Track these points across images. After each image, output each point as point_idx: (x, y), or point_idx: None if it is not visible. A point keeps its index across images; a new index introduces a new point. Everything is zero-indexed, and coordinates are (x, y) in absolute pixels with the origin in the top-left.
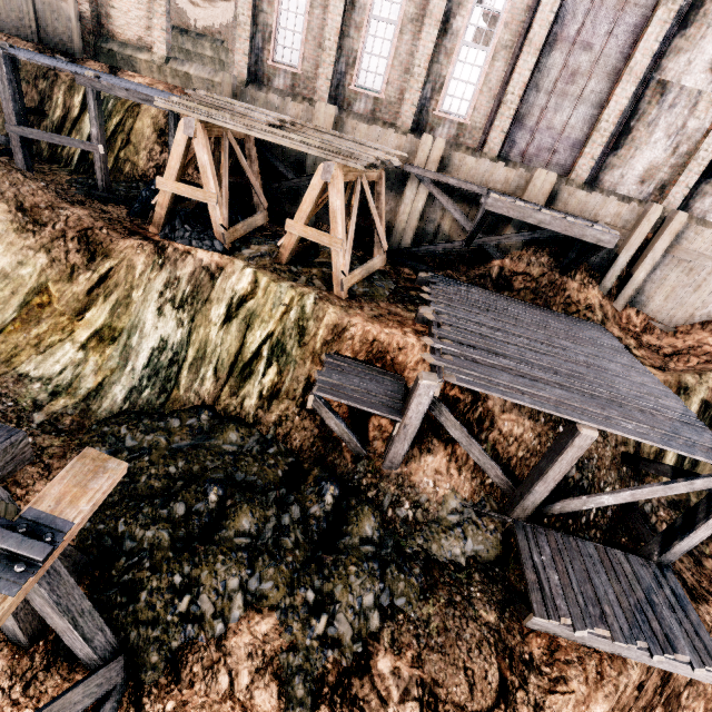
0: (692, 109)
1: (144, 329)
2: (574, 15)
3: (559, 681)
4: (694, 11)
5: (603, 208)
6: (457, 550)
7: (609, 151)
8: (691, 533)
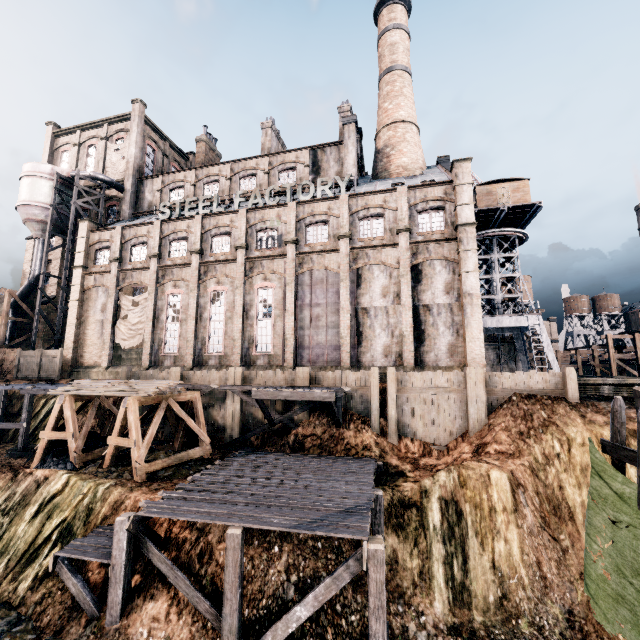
0: (387, 314)
1: None
2: (305, 295)
3: None
4: (359, 279)
5: (347, 378)
6: None
7: (357, 346)
8: (369, 629)
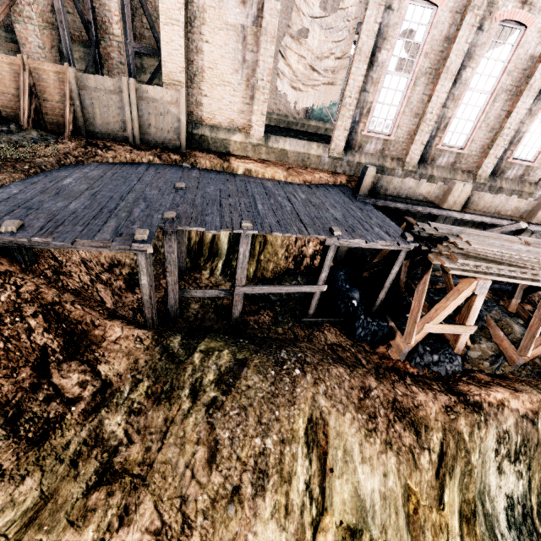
0: None
1: (490, 492)
2: None
3: None
4: None
5: None
6: None
7: None
8: None
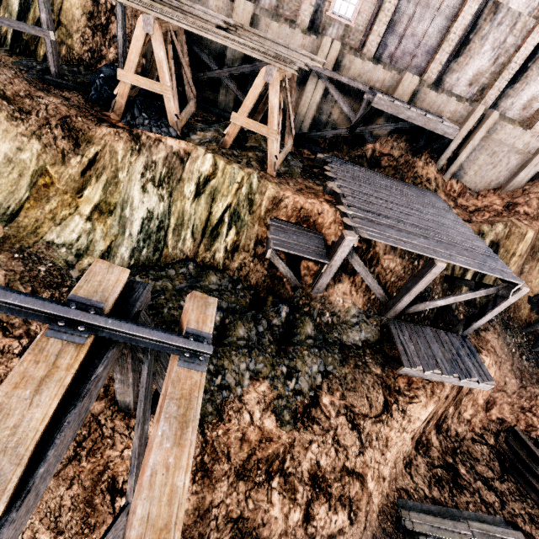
0: (512, 28)
1: (133, 204)
2: None
3: (414, 397)
4: None
5: (446, 106)
6: (357, 338)
7: (452, 58)
8: (483, 317)
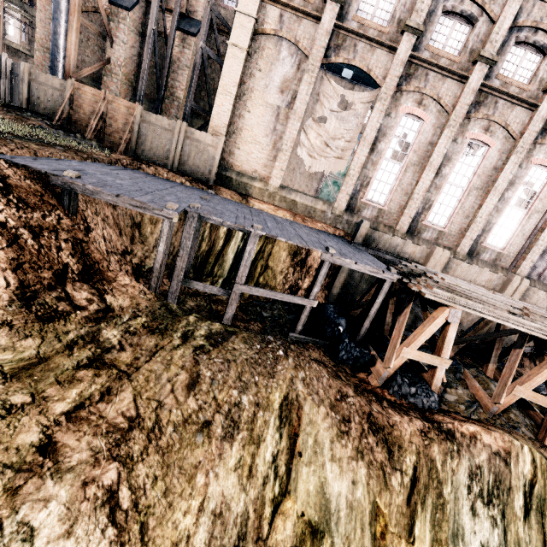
0: None
1: (464, 536)
2: None
3: None
4: None
5: None
6: None
7: None
8: None
